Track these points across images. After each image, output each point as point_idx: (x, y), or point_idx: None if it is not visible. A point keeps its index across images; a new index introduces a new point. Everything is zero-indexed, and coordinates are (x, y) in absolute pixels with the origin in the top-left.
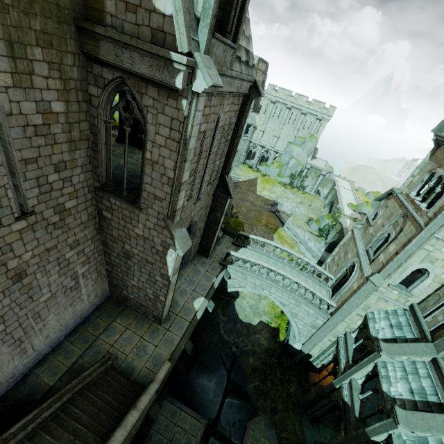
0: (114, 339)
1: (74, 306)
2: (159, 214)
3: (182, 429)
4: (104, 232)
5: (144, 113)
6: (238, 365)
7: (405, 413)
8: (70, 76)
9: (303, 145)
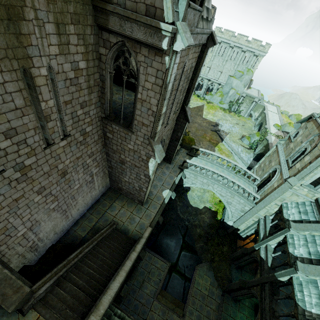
0: (115, 213)
1: (91, 193)
2: (145, 135)
3: (156, 266)
4: (107, 147)
5: (138, 66)
6: (190, 233)
7: (303, 265)
8: (89, 42)
9: (241, 77)
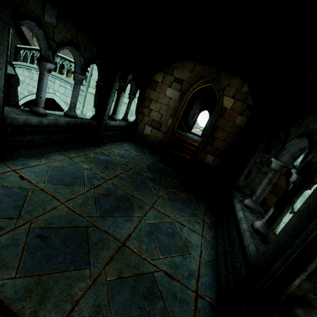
0: None
1: None
2: None
3: None
4: None
5: None
6: None
7: None
8: None
9: None
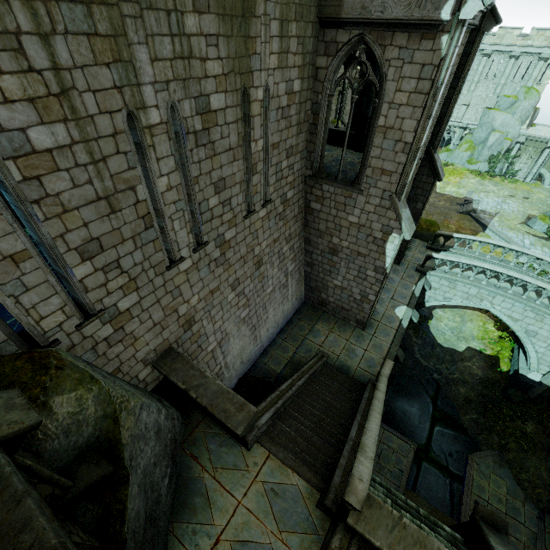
0: (320, 340)
1: (283, 305)
2: (384, 193)
3: (389, 447)
4: (308, 228)
5: (384, 69)
6: (445, 394)
7: None
8: (307, 50)
9: (513, 107)
